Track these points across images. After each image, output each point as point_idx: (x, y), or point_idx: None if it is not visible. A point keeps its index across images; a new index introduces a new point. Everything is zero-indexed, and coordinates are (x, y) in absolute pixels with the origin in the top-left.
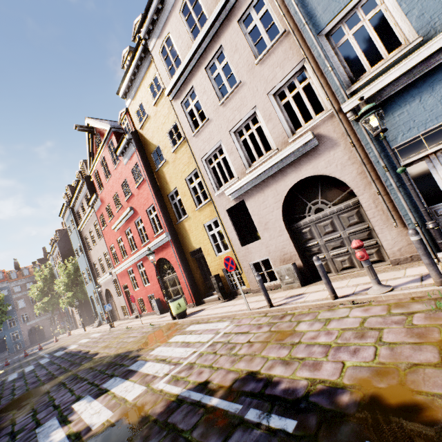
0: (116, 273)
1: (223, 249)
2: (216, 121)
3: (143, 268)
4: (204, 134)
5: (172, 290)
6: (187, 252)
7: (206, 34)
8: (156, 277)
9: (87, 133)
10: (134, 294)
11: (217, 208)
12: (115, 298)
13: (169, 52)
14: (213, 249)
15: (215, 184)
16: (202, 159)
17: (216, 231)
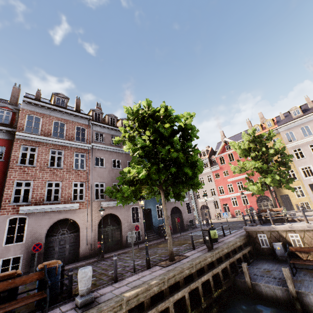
0: (219, 198)
1: (301, 196)
2: (309, 159)
3: (245, 198)
4: (302, 161)
5: (264, 208)
6: (278, 195)
7: (312, 138)
8: (255, 202)
9: (222, 143)
10: (232, 208)
11: (303, 183)
12: (211, 209)
13: (289, 135)
14: (295, 195)
15: (303, 176)
16: (299, 167)
17: (298, 190)
